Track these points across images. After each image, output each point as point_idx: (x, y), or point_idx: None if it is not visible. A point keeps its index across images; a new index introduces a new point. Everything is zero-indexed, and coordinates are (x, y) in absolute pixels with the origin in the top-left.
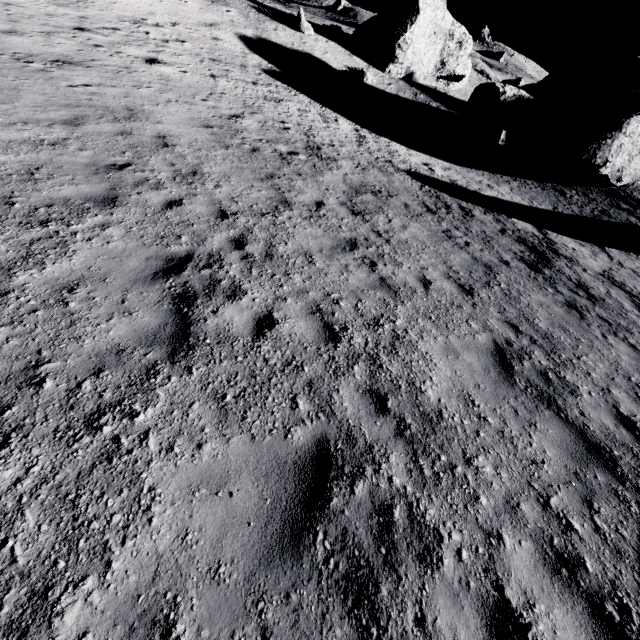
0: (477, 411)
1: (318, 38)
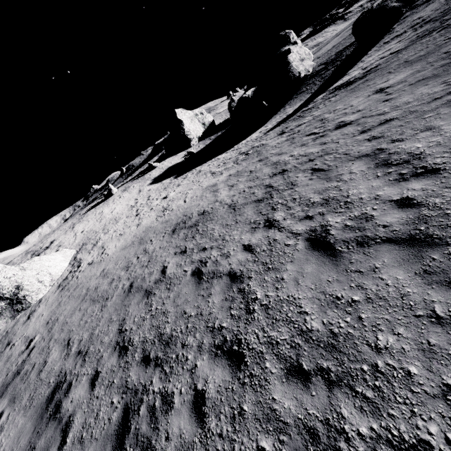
0: (414, 68)
1: (162, 163)
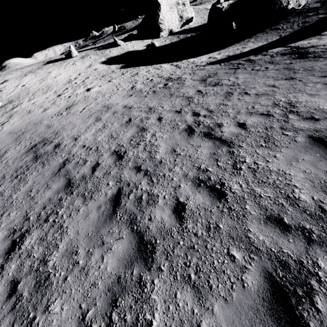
0: None
1: (126, 43)
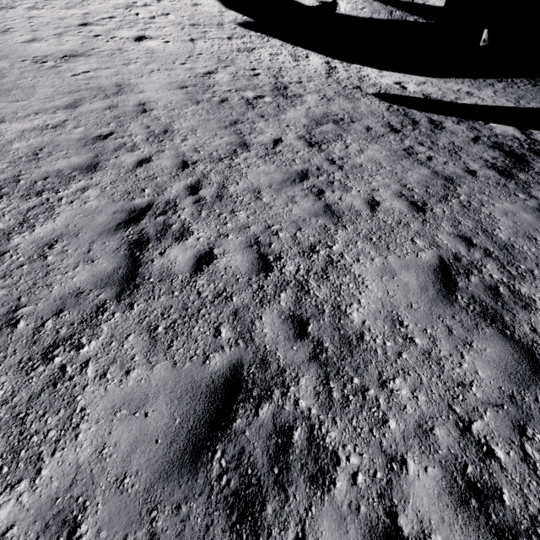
0: (404, 332)
1: None
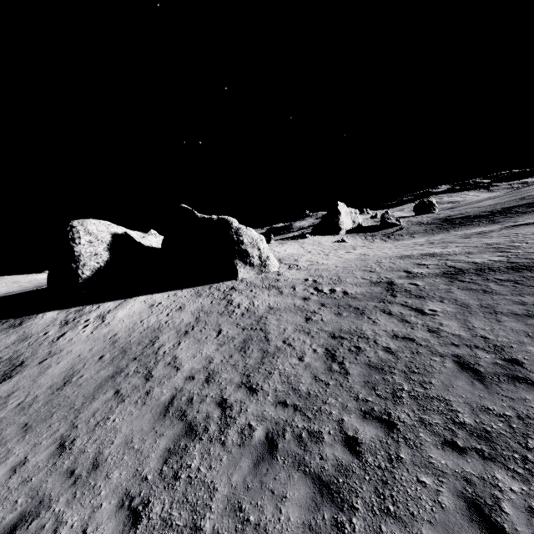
0: None
1: (311, 237)
